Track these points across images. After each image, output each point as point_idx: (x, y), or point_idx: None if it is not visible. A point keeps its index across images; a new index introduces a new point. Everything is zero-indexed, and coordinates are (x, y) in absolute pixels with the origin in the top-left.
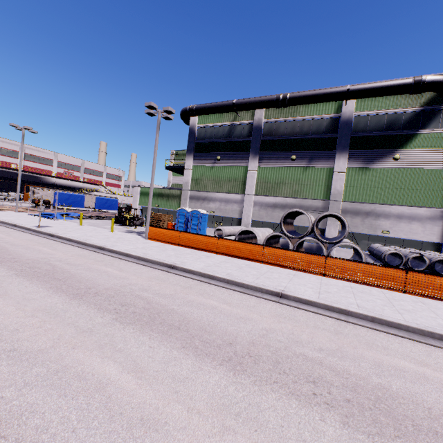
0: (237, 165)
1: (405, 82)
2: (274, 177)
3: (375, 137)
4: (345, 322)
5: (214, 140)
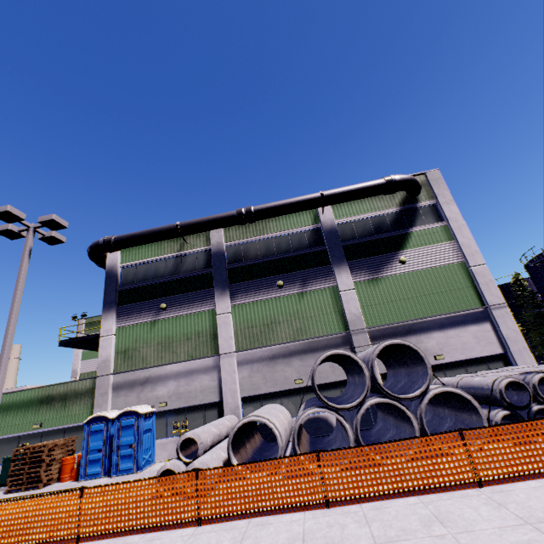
0: (198, 311)
1: (378, 182)
2: (260, 316)
3: (369, 242)
4: None
5: (153, 281)
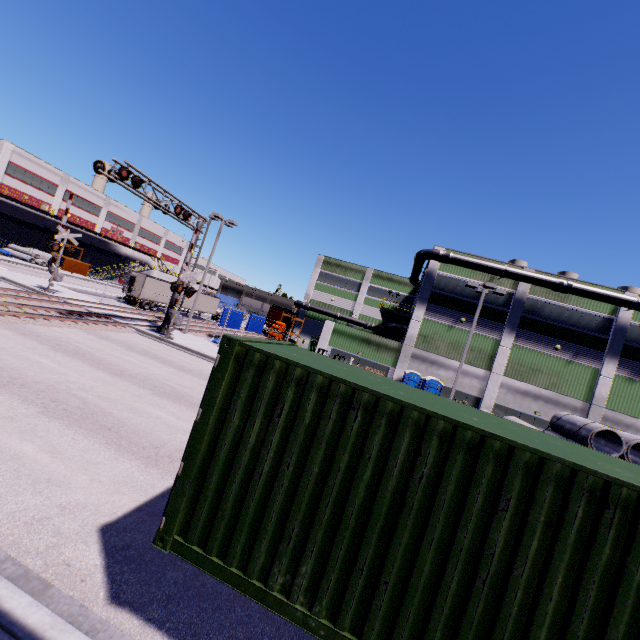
0: (485, 335)
1: None
2: (530, 361)
3: None
4: None
5: (459, 297)
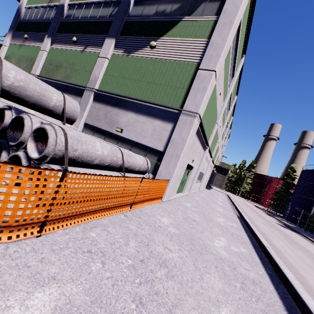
0: (37, 46)
1: None
2: (57, 59)
3: (144, 23)
4: None
5: (31, 20)
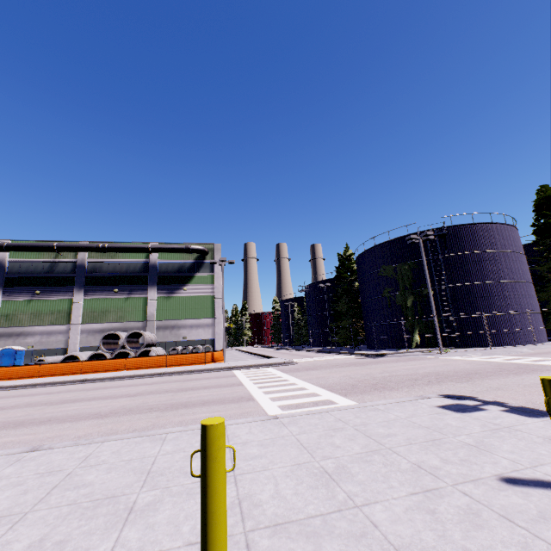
0: (62, 298)
1: (181, 247)
2: (100, 307)
3: (173, 276)
4: (116, 381)
5: (33, 275)
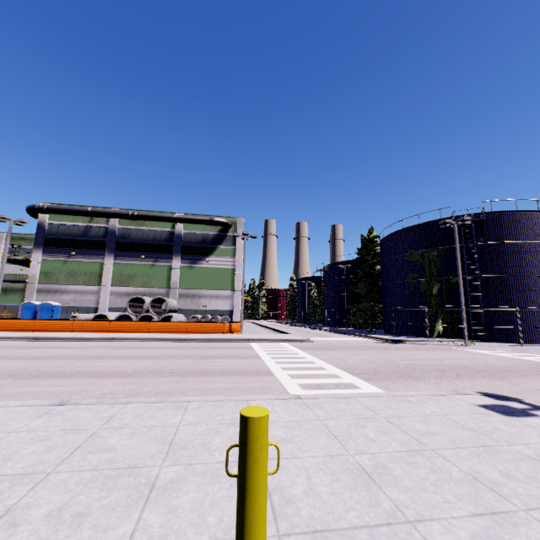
0: (94, 261)
1: (206, 219)
2: (128, 271)
3: (196, 247)
4: (140, 342)
5: (69, 237)
